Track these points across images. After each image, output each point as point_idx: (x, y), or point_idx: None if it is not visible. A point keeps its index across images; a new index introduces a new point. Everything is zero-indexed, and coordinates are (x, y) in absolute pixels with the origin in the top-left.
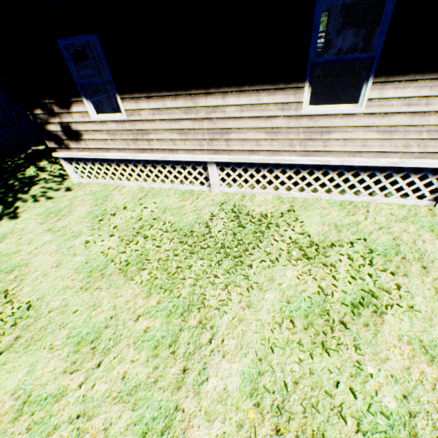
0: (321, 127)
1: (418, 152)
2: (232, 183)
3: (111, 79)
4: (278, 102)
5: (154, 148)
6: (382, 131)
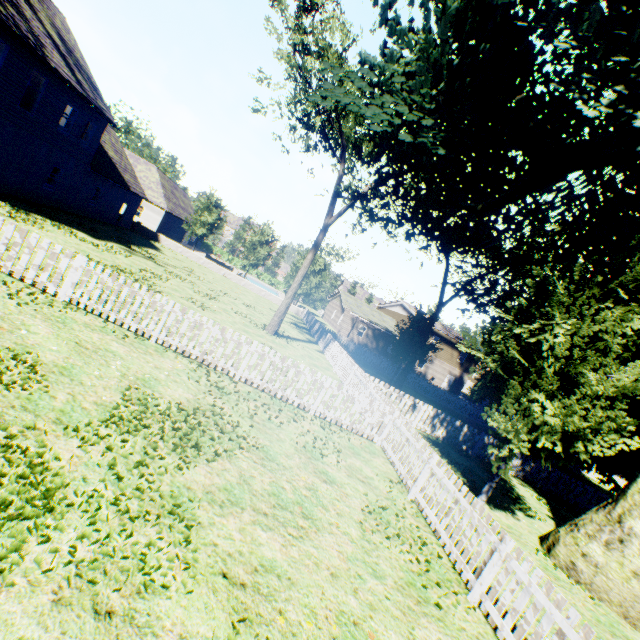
0: None
1: None
2: None
3: None
4: None
5: None
6: None
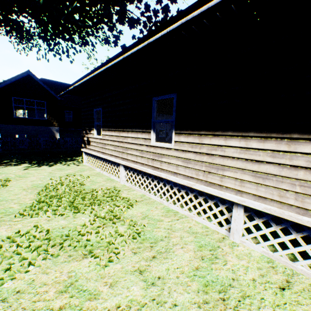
0: (158, 153)
1: (204, 180)
2: (129, 180)
3: (101, 122)
4: (143, 138)
5: (106, 153)
6: (184, 161)
